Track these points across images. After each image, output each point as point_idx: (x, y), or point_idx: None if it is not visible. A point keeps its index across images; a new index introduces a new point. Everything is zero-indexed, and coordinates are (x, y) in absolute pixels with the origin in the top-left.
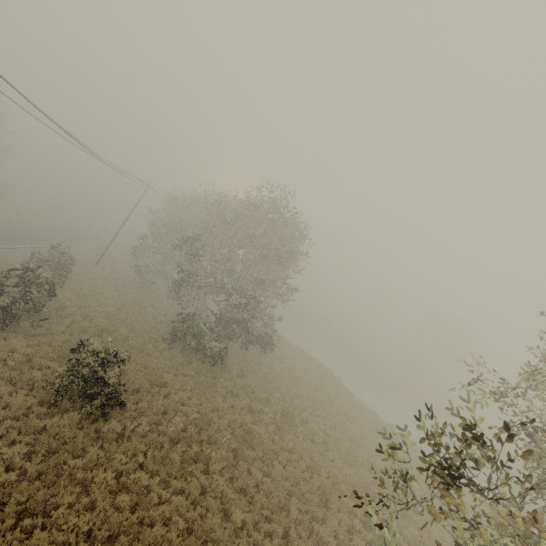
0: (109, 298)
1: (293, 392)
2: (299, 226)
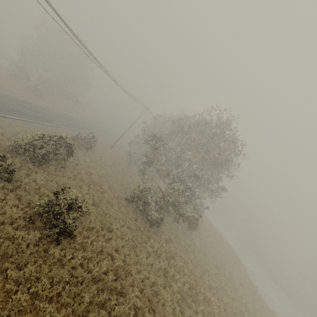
0: (108, 165)
1: (204, 267)
2: (236, 143)
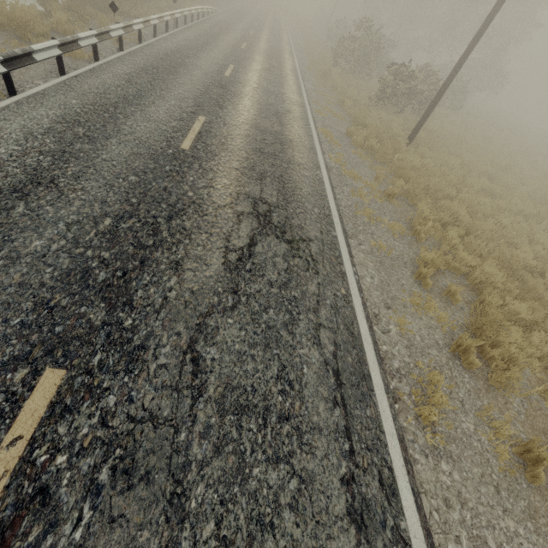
0: None
1: None
2: None
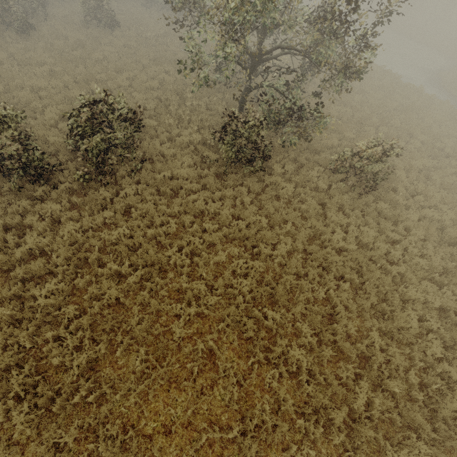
0: None
1: None
2: None
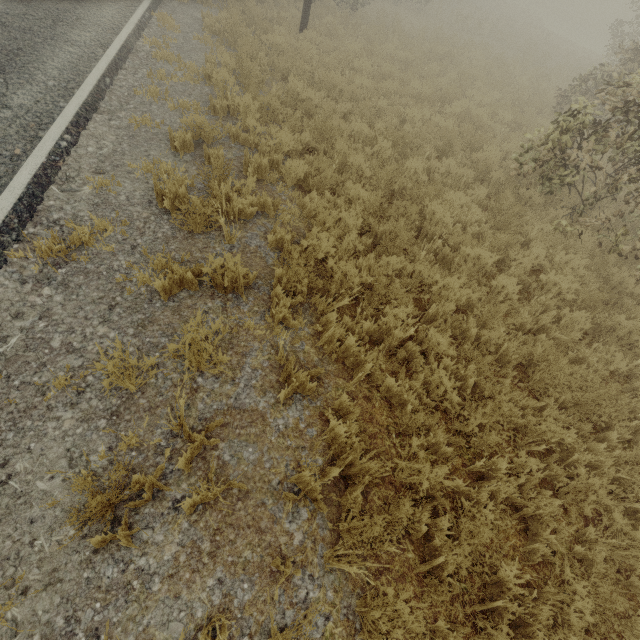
0: None
1: None
2: None
